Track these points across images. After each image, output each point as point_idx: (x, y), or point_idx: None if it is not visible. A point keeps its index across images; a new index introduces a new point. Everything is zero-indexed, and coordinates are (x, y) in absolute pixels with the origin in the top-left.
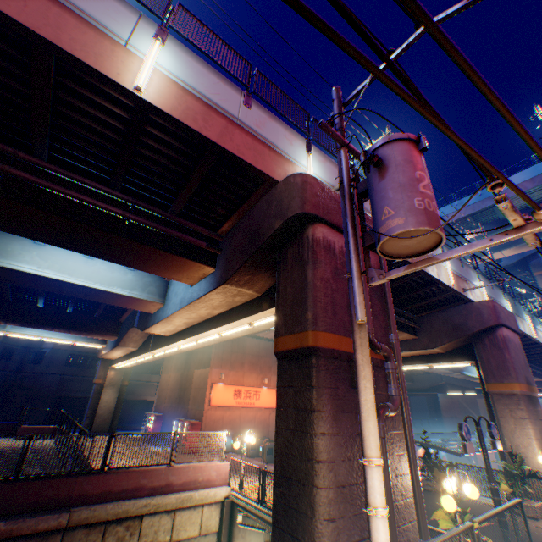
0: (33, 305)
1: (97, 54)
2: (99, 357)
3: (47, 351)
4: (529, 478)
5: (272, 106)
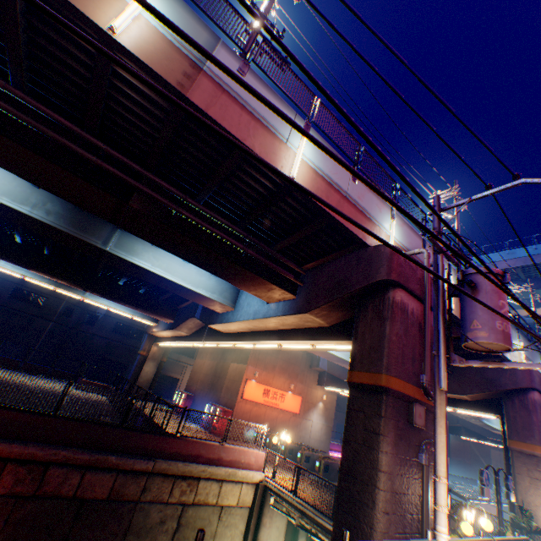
0: (115, 281)
1: (271, 153)
2: (140, 330)
3: (100, 315)
4: (535, 534)
5: (371, 180)
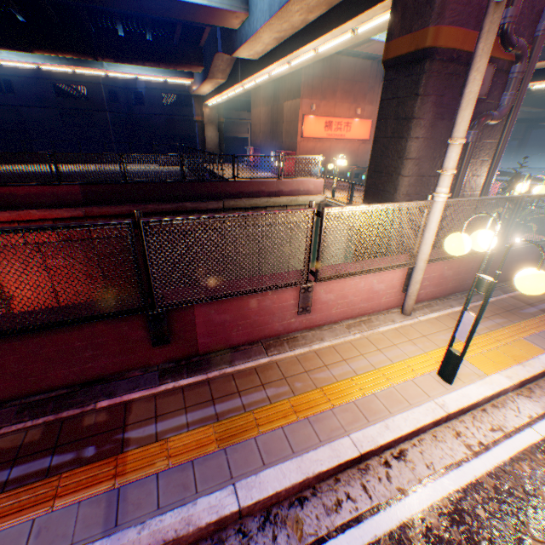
0: (114, 35)
1: None
2: (188, 97)
3: (142, 92)
4: None
5: None
